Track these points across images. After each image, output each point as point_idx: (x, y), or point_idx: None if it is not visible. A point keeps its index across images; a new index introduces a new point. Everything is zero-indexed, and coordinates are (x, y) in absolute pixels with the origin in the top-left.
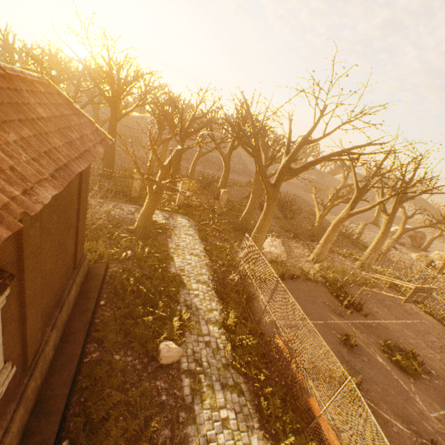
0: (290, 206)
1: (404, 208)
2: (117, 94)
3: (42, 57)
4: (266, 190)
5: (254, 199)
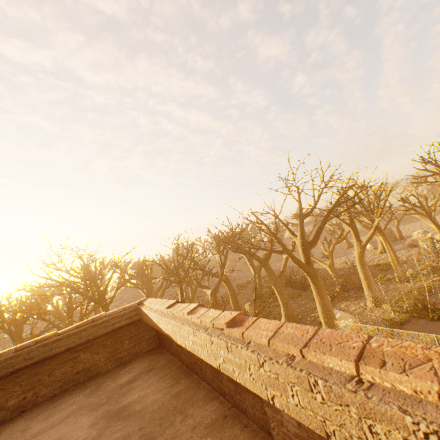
0: (294, 279)
1: (362, 221)
2: (102, 290)
3: (0, 309)
4: (306, 271)
5: (280, 291)
